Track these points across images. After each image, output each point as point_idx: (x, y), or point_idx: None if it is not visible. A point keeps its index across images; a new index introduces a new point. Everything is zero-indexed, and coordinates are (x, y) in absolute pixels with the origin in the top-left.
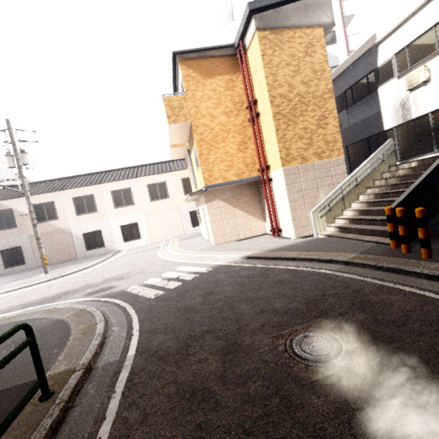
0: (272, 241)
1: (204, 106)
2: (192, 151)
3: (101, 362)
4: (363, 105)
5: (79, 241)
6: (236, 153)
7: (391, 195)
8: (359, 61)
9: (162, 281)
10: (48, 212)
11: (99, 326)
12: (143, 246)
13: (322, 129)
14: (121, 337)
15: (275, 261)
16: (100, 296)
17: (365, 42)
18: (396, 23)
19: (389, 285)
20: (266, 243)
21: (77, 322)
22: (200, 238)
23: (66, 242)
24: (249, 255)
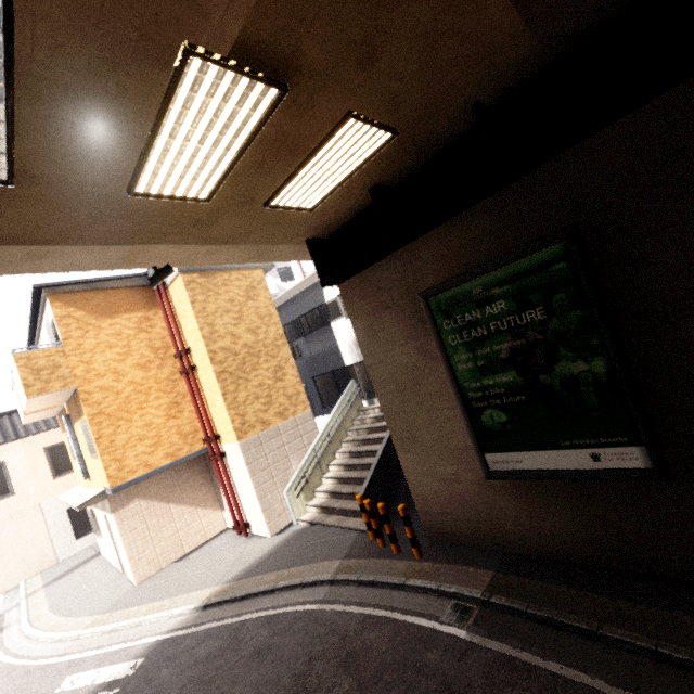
0: (239, 549)
1: (100, 360)
2: (78, 422)
3: None
4: (321, 336)
5: None
6: (164, 421)
7: (363, 454)
8: (308, 291)
9: None
10: None
11: None
12: None
13: (280, 382)
14: None
15: (247, 602)
16: None
17: (309, 276)
18: None
19: (370, 612)
20: (230, 559)
21: None
22: (100, 565)
23: None
24: (206, 601)
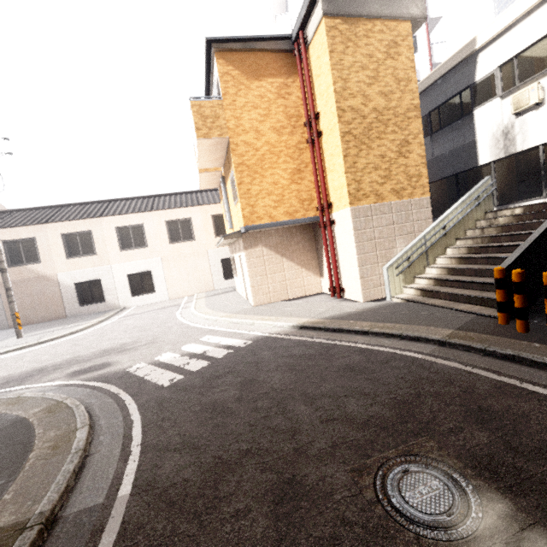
0: (332, 304)
1: (247, 118)
2: (228, 178)
3: (74, 507)
4: (453, 132)
5: (69, 293)
6: (288, 184)
7: (490, 250)
8: (452, 73)
9: (181, 358)
10: (26, 253)
11: (80, 434)
12: (158, 302)
13: (403, 159)
14: (112, 457)
15: (339, 335)
16: (89, 379)
17: (461, 48)
18: (504, 25)
19: (513, 383)
20: (324, 307)
21: (47, 424)
22: (235, 295)
23: (51, 294)
24: (302, 324)
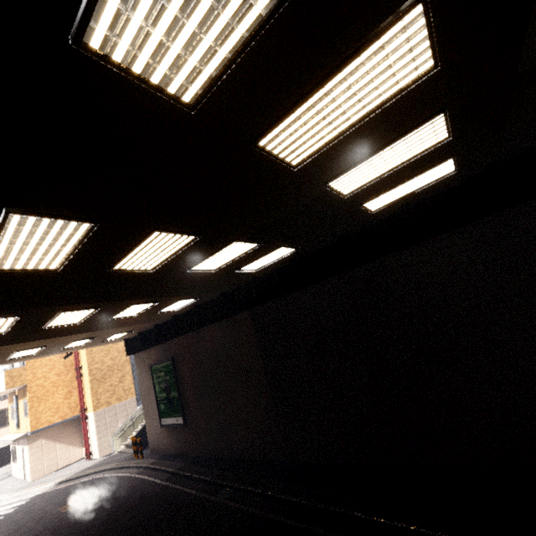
0: (83, 464)
1: (40, 372)
2: (22, 400)
3: None
4: None
5: None
6: (63, 401)
7: None
8: None
9: None
10: None
11: None
12: None
13: (122, 383)
14: None
15: (77, 479)
16: None
17: None
18: None
19: (114, 475)
20: (78, 468)
21: None
22: (12, 479)
23: None
24: (61, 481)
